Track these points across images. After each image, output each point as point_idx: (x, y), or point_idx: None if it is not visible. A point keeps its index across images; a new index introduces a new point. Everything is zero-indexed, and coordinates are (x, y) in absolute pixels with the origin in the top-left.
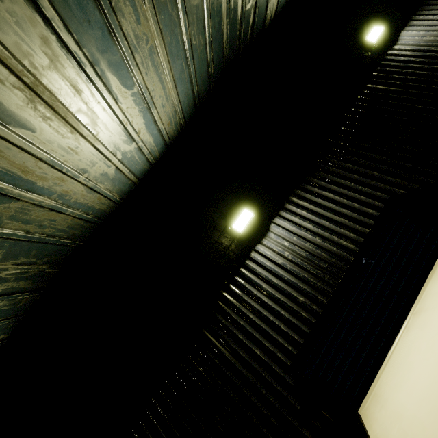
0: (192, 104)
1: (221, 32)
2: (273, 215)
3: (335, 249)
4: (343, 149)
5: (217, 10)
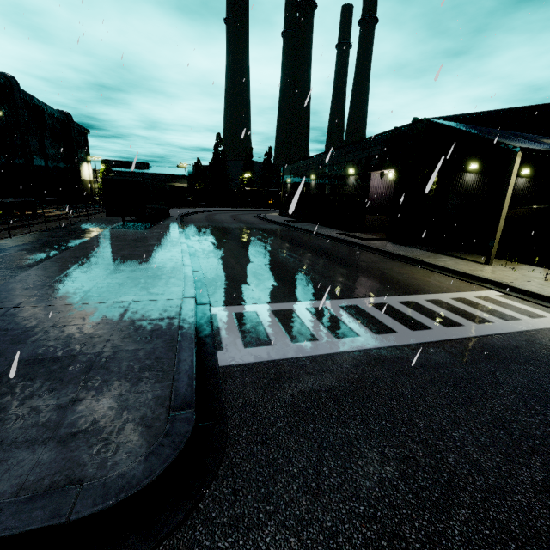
0: None
1: None
2: None
3: None
4: None
5: None
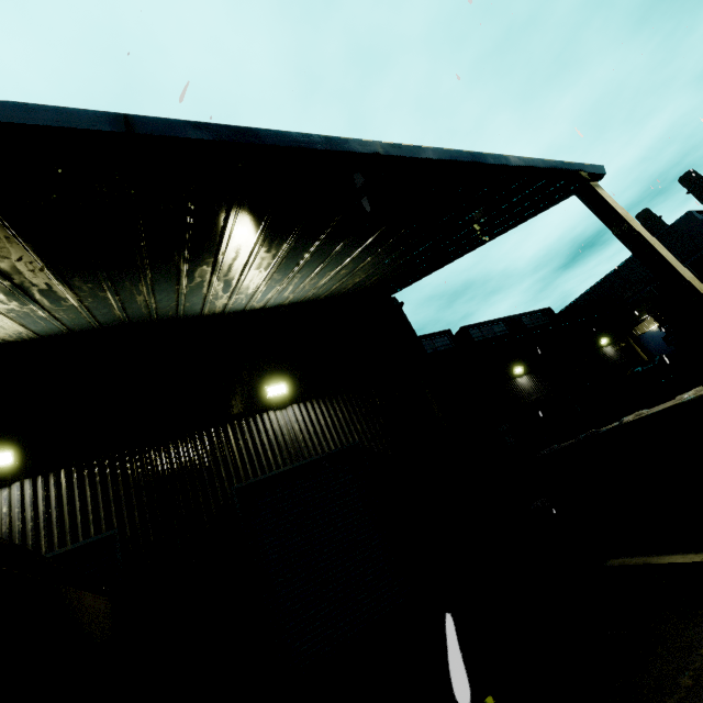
0: (57, 332)
1: (112, 315)
2: (31, 475)
3: (30, 543)
4: (146, 462)
5: (103, 310)
